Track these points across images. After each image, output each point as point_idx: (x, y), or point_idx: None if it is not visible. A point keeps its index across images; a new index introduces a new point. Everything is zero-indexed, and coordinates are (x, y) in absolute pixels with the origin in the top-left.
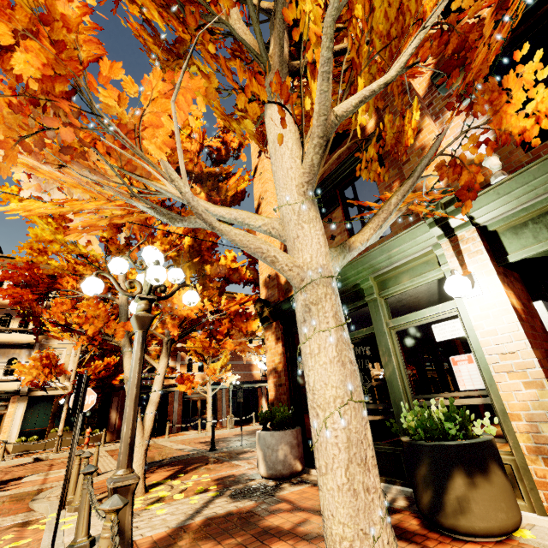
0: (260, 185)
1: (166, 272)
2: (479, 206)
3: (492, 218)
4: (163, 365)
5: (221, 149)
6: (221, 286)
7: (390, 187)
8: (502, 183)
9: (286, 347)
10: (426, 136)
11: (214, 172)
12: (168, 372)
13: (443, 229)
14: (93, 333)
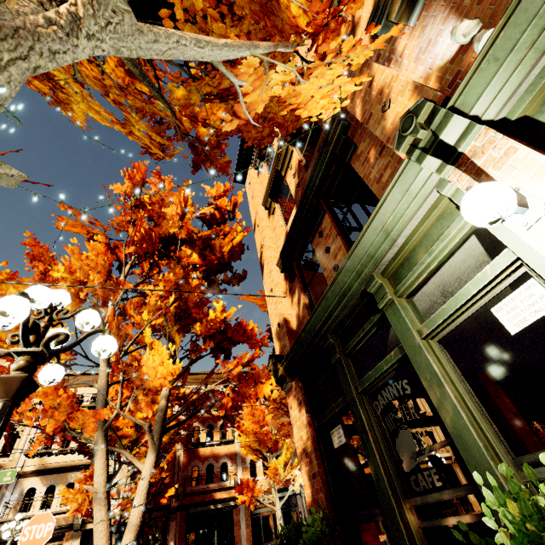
0: (259, 235)
1: (155, 343)
2: (476, 96)
3: (508, 99)
4: (148, 464)
5: (215, 214)
6: (224, 348)
7: (367, 159)
8: (493, 42)
9: (311, 413)
10: (380, 78)
11: (210, 235)
12: (154, 475)
13: (439, 154)
14: (54, 429)
